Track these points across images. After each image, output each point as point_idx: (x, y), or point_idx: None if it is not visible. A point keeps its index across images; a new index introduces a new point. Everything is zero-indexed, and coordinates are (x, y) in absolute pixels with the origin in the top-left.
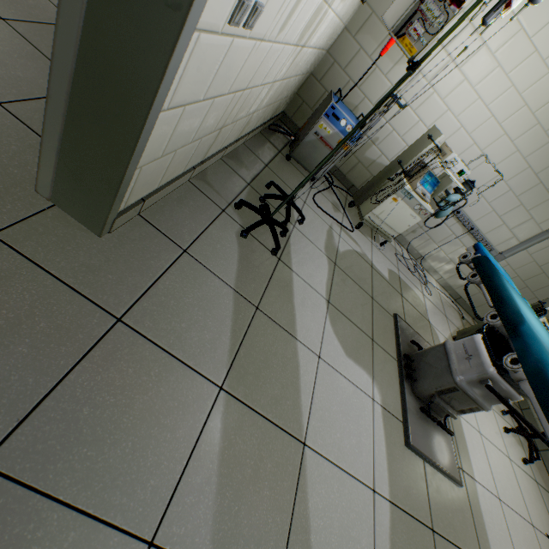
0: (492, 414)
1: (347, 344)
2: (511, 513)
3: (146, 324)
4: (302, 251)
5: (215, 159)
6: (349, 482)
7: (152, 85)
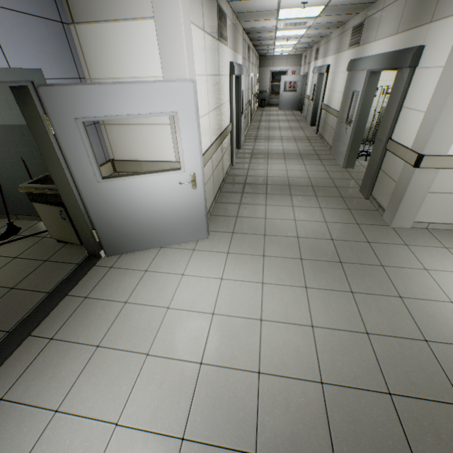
0: None
1: None
2: None
3: None
4: None
5: None
6: None
7: (360, 141)
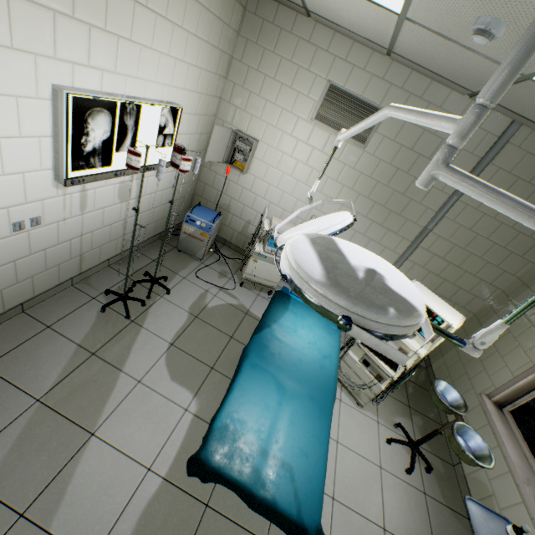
0: (375, 427)
1: (178, 372)
2: (348, 512)
3: (1, 368)
4: (161, 313)
5: (100, 268)
6: (125, 461)
7: None
